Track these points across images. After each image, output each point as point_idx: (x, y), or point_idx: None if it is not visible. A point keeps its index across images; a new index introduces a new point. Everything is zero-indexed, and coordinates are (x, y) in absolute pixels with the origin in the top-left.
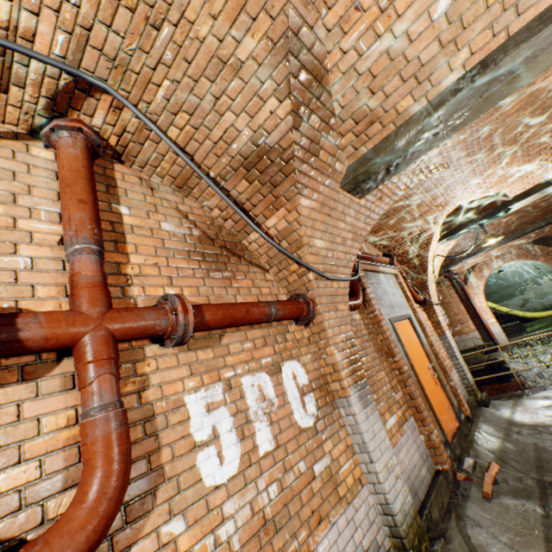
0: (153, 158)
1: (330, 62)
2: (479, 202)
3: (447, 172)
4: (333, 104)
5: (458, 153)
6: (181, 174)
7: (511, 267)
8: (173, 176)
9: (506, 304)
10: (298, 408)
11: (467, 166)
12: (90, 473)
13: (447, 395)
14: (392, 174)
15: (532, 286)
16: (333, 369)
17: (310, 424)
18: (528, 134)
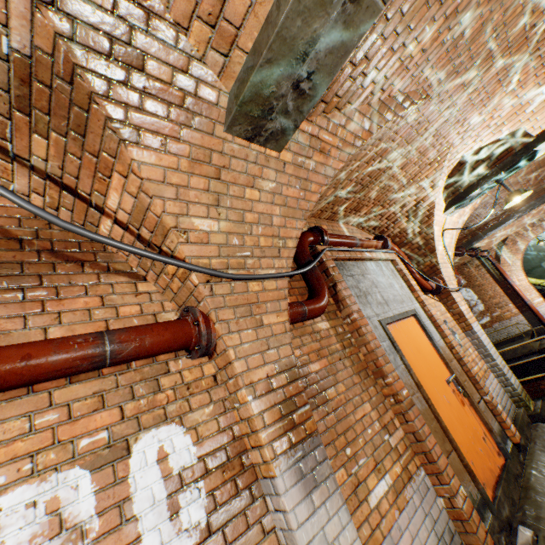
0: None
1: None
2: (489, 149)
3: (429, 107)
4: None
5: (436, 70)
6: None
7: None
8: None
9: None
10: (158, 523)
11: (459, 94)
12: None
13: (481, 417)
14: (313, 98)
15: None
16: (249, 428)
17: None
18: (544, 25)
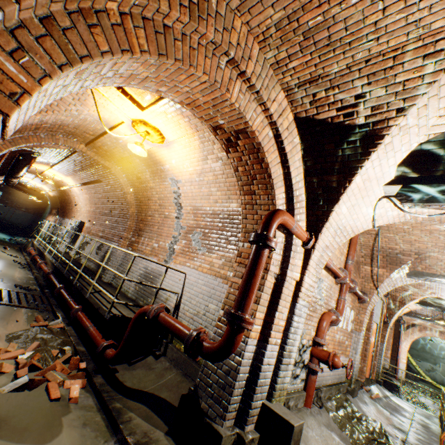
0: (364, 236)
1: (436, 255)
2: None
3: (444, 285)
4: (426, 259)
5: None
6: (365, 242)
7: (440, 344)
8: (363, 241)
9: (417, 362)
10: (349, 324)
11: None
12: (341, 309)
13: (371, 364)
14: (425, 280)
15: (444, 365)
16: (359, 321)
17: (348, 331)
18: None
